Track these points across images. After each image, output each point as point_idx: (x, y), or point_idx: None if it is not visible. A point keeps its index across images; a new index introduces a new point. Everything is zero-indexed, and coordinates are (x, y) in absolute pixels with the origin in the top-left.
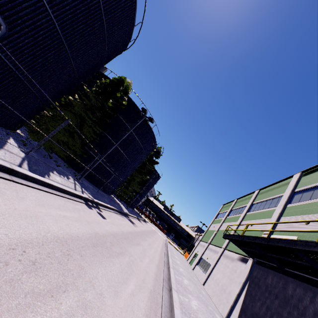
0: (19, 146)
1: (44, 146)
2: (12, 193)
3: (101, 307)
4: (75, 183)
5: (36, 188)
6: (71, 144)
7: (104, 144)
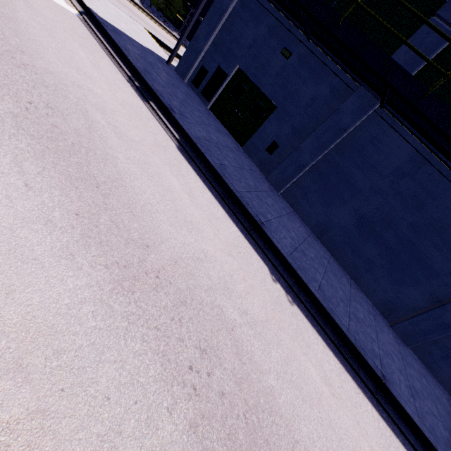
0: (138, 0)
1: (153, 4)
2: (136, 10)
3: (162, 40)
4: (178, 37)
5: (146, 16)
6: (174, 3)
7: (207, 3)
